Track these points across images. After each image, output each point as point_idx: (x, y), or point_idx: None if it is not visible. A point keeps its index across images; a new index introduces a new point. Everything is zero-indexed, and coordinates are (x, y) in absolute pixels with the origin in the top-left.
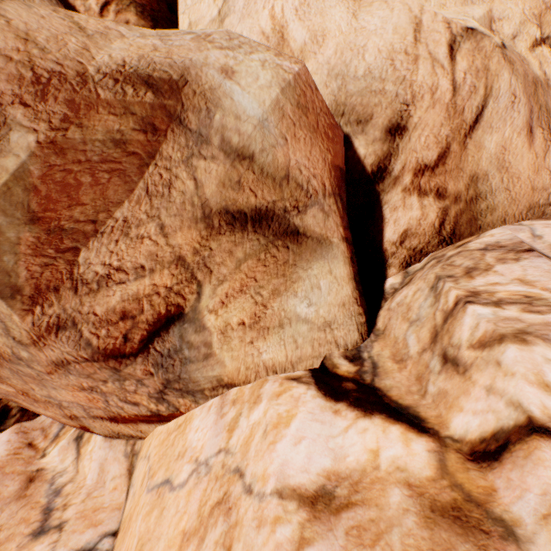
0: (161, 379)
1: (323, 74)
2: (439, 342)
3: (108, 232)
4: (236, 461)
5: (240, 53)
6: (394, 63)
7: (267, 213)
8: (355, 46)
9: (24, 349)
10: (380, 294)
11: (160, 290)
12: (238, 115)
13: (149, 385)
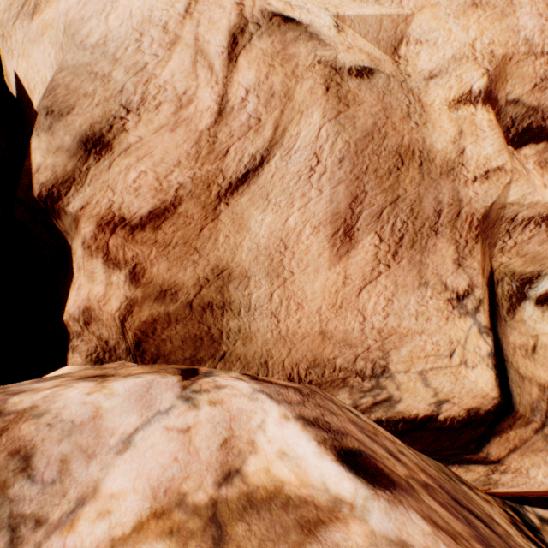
0: None
1: (60, 29)
2: None
3: None
4: None
5: None
6: (143, 38)
7: None
8: None
9: None
10: None
11: None
12: None
13: None
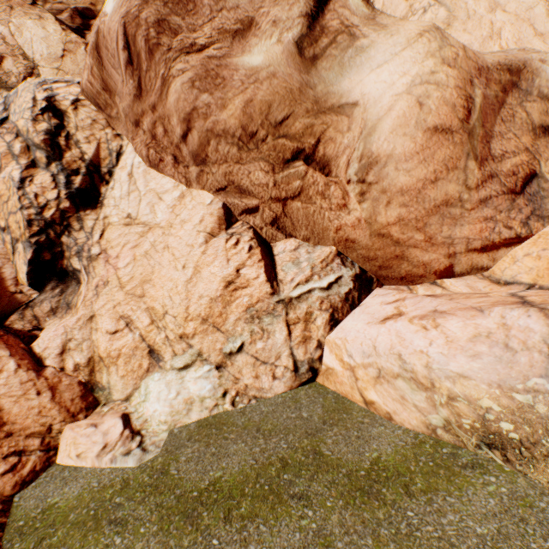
0: (530, 208)
1: None
2: None
3: (495, 137)
4: None
5: (542, 54)
6: None
7: None
8: None
9: (466, 193)
10: None
11: (523, 163)
12: (547, 80)
13: (523, 213)
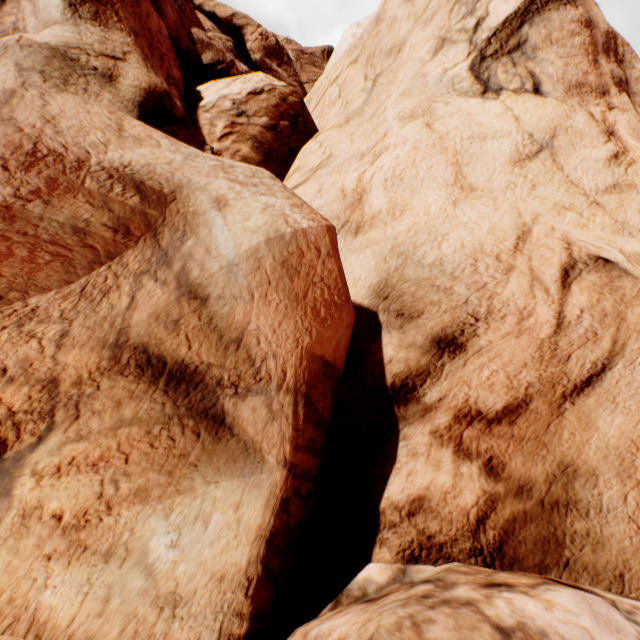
0: None
1: (385, 247)
2: None
3: (6, 314)
4: None
5: (250, 191)
6: (478, 264)
7: (194, 374)
8: (436, 230)
9: None
10: (338, 587)
11: (1, 409)
12: (209, 248)
13: None
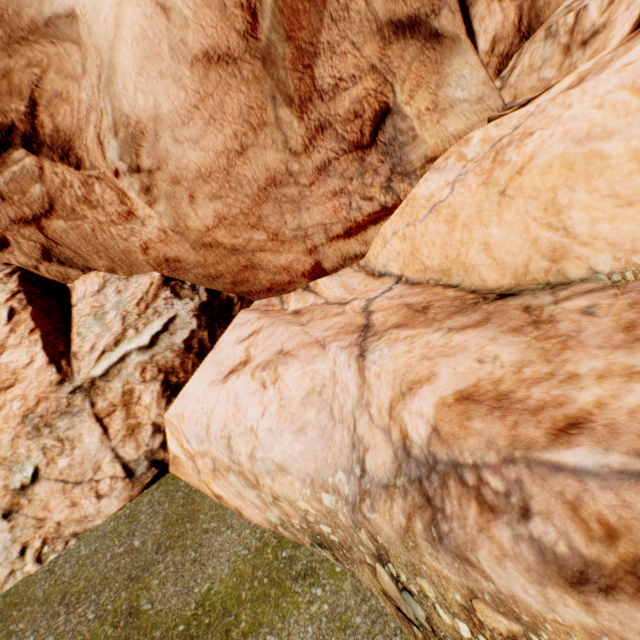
0: (389, 165)
1: None
2: (573, 46)
3: (322, 54)
4: (486, 149)
5: None
6: None
7: (416, 20)
8: None
9: (296, 162)
10: None
11: (370, 93)
12: None
13: (381, 174)
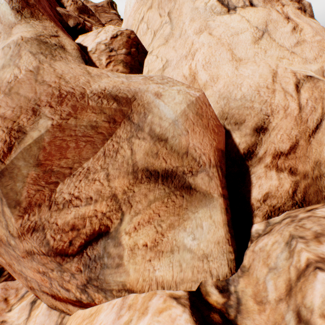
0: (86, 276)
1: (215, 96)
2: (293, 297)
3: (77, 175)
4: None
5: (167, 86)
6: (259, 92)
7: (172, 173)
8: (235, 83)
9: (13, 239)
10: (248, 236)
11: (98, 214)
12: (161, 117)
13: (78, 278)
